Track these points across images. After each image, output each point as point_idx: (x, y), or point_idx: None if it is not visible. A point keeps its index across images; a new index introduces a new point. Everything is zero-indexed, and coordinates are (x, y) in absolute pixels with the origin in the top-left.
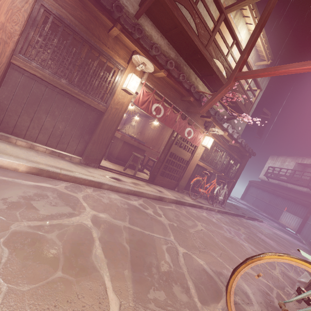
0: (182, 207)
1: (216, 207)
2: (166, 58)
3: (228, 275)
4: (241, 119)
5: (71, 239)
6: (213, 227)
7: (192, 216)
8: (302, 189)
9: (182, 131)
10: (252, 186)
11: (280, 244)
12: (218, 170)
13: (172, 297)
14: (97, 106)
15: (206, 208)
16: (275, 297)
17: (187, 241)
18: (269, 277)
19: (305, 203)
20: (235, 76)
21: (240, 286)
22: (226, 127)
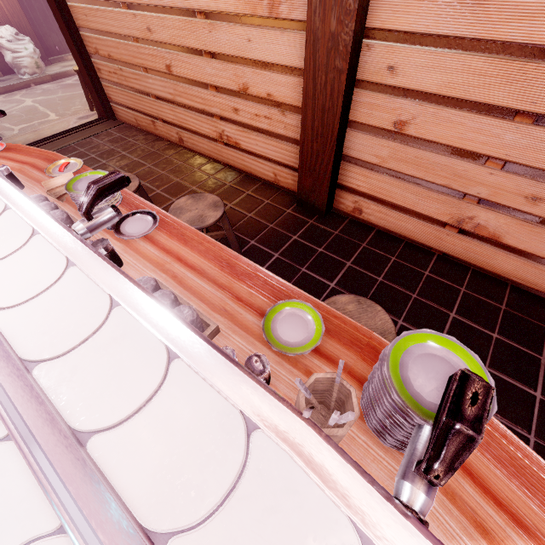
0: None
1: None
2: None
3: None
4: None
5: None
6: None
7: None
8: None
9: None
10: None
11: None
12: None
13: None
14: None
15: None
16: None
17: None
18: None
19: None
20: None
21: None
22: None
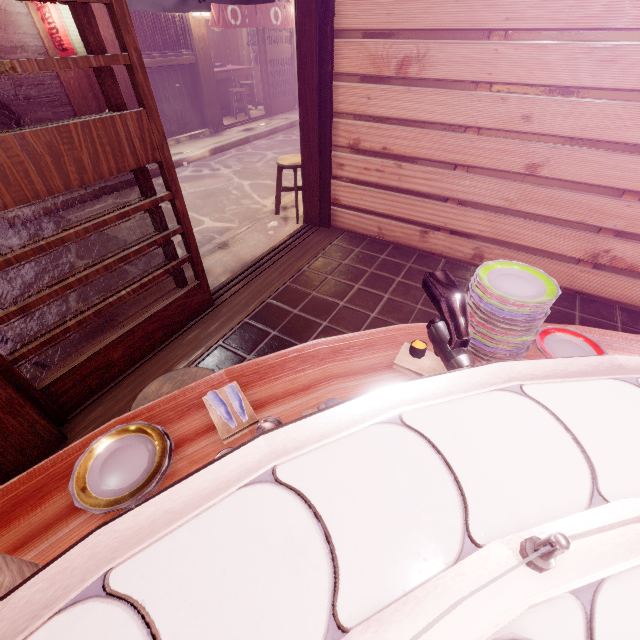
0: None
1: None
2: None
3: None
4: None
5: None
6: None
7: None
8: None
9: (268, 21)
10: None
11: None
12: None
13: None
14: (188, 60)
15: None
16: None
17: None
18: None
19: None
20: None
21: None
22: None
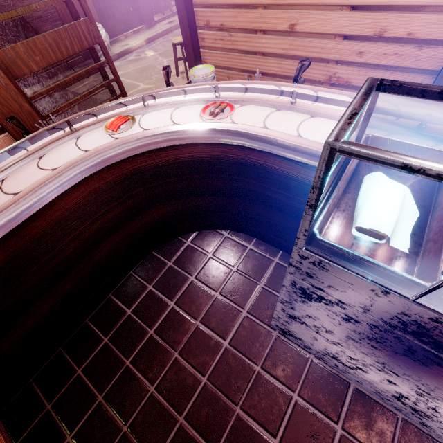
0: None
1: None
2: None
3: None
4: None
5: None
6: None
7: None
8: None
9: None
10: None
11: None
12: None
13: None
14: None
15: None
16: None
17: None
18: None
19: None
20: None
21: None
22: None
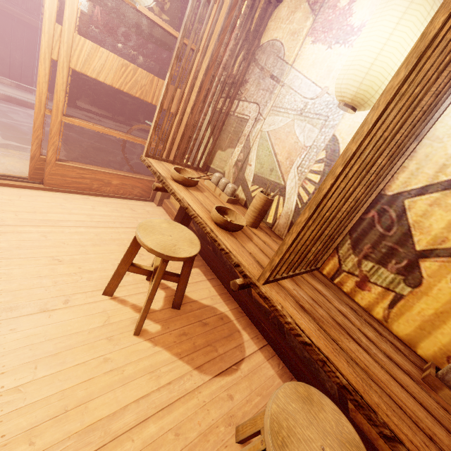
0: None
1: None
2: None
3: None
4: None
5: None
6: None
7: None
8: None
9: (166, 64)
10: None
11: None
12: None
13: (103, 162)
14: None
15: None
16: None
17: None
18: None
19: None
20: None
21: None
22: None
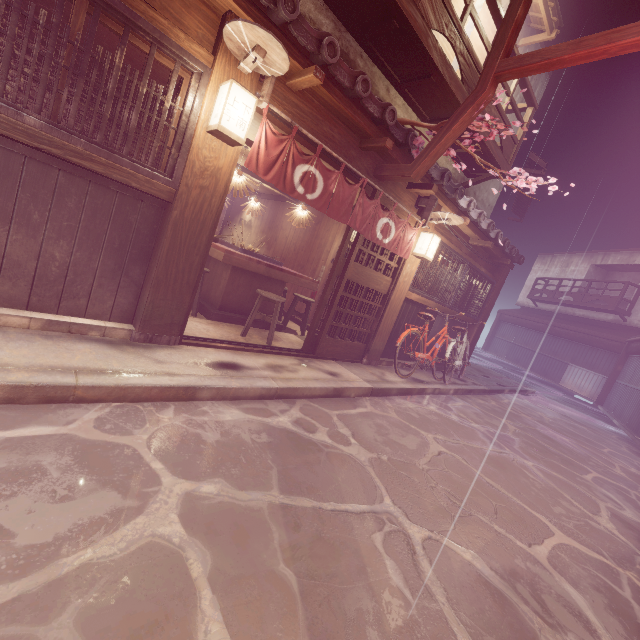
0: (386, 402)
1: (451, 383)
2: (318, 31)
3: (530, 573)
4: (510, 185)
5: (124, 618)
6: (457, 437)
7: (412, 422)
8: (604, 317)
9: (370, 229)
10: (504, 321)
11: (581, 439)
12: (450, 305)
13: None
14: (149, 186)
15: (433, 391)
16: (631, 597)
17: (421, 500)
18: (600, 539)
19: (612, 344)
20: (497, 69)
21: (563, 596)
22: (465, 206)
